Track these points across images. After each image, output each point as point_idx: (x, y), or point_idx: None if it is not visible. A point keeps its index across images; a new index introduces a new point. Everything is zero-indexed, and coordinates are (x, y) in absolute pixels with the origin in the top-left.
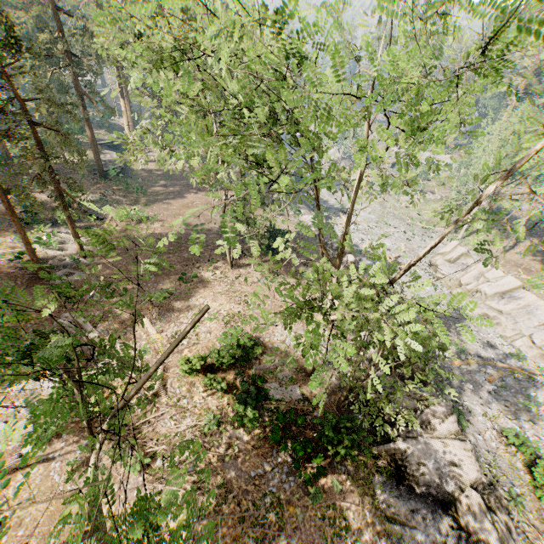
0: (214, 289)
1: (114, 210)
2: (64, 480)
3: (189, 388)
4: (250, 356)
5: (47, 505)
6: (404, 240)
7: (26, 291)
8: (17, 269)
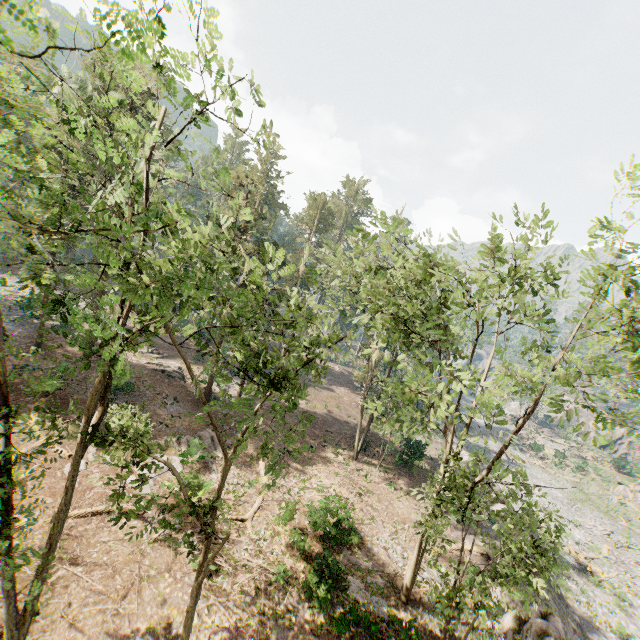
0: (332, 468)
1: None
2: (148, 542)
3: (273, 535)
4: (343, 539)
5: (129, 551)
6: (608, 542)
7: (191, 406)
8: (192, 390)
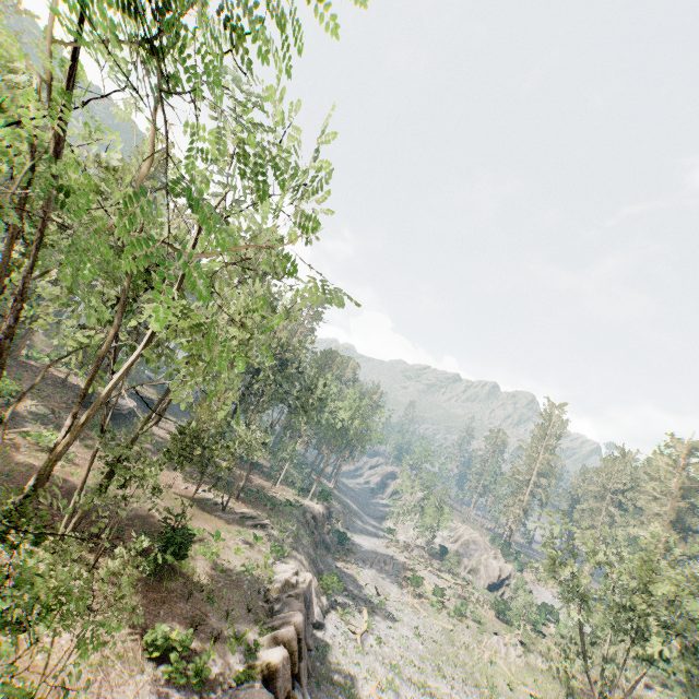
0: None
1: (42, 430)
2: None
3: None
4: None
5: None
6: None
7: None
8: None
